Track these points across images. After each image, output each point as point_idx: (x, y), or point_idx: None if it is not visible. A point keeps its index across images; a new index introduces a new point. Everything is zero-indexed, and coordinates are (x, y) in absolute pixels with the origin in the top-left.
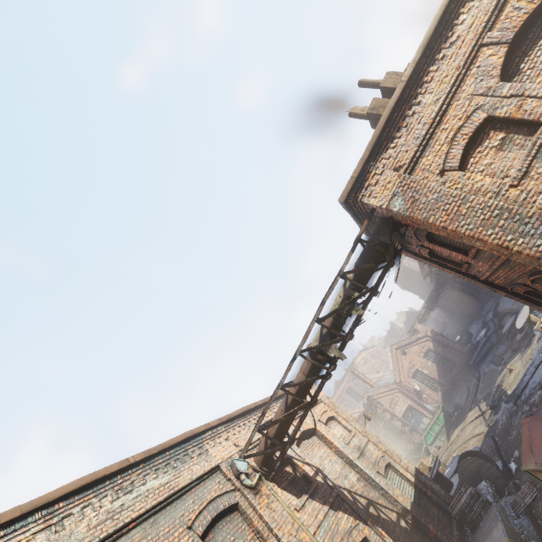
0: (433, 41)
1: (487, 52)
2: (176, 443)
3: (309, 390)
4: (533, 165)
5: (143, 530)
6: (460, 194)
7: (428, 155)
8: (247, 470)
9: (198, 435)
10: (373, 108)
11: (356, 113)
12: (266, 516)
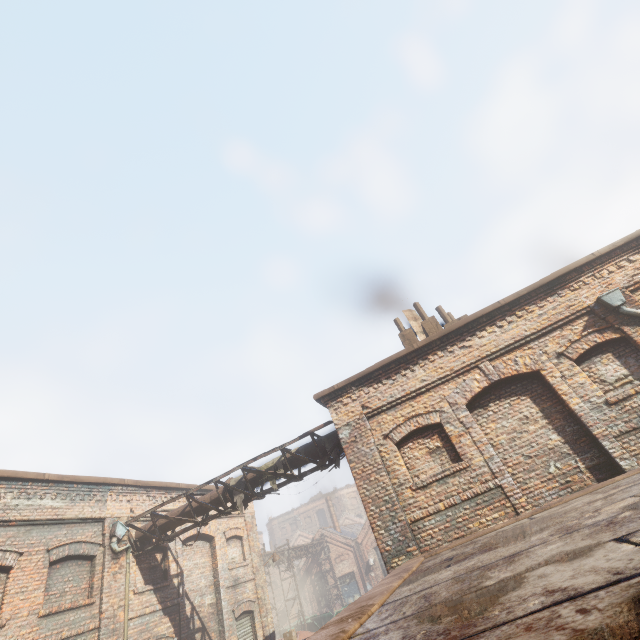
0: (454, 334)
1: (476, 375)
2: (87, 482)
3: (207, 512)
4: (433, 485)
5: (18, 531)
6: (380, 463)
7: (390, 415)
8: (122, 536)
9: (109, 485)
10: (404, 336)
11: (399, 324)
12: (107, 580)
